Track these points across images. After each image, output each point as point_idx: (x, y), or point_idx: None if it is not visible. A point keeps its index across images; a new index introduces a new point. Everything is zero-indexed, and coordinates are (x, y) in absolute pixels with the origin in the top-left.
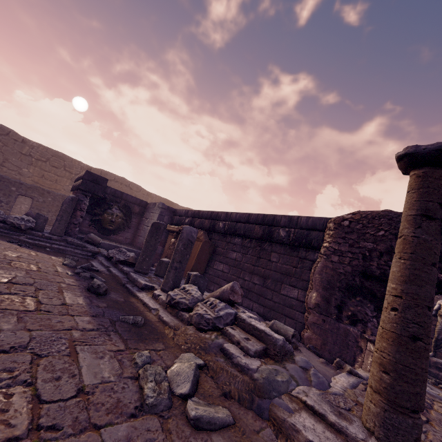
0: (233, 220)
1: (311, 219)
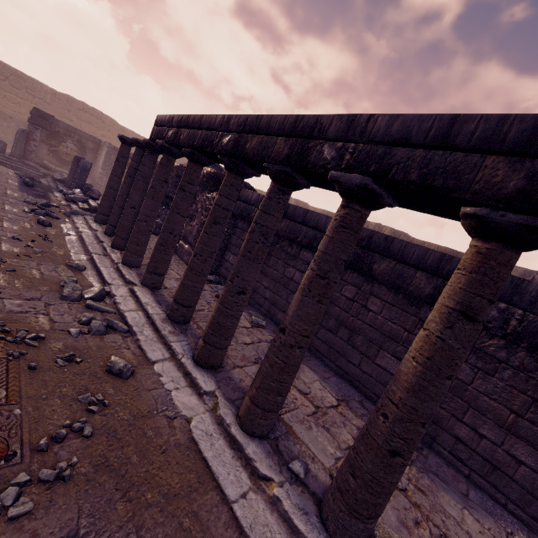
0: None
1: None
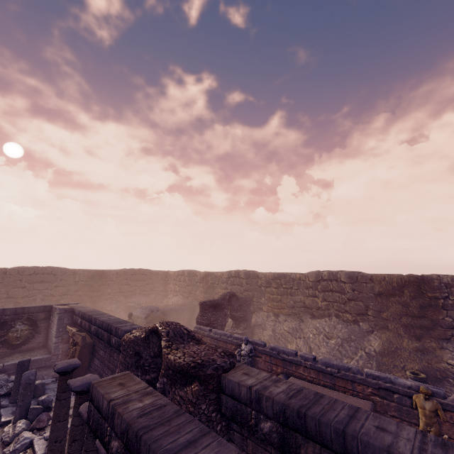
0: (97, 326)
1: (122, 332)
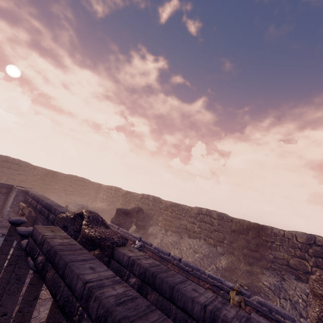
0: (42, 205)
1: (59, 212)
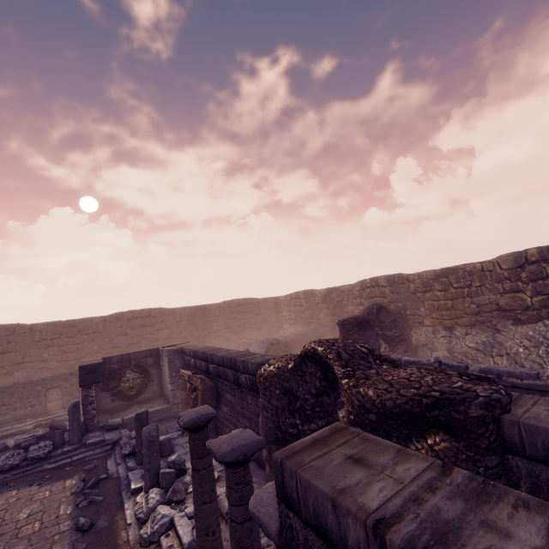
0: (216, 364)
1: (253, 366)
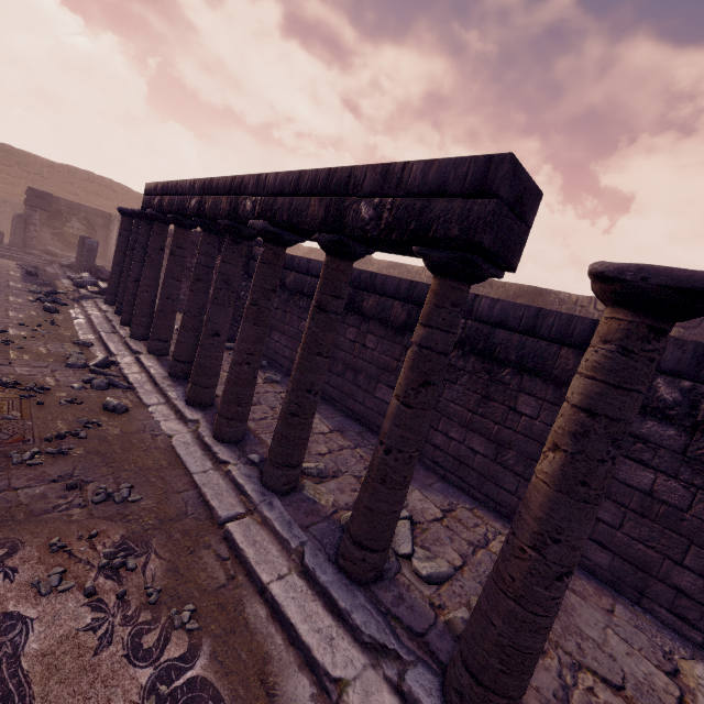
0: None
1: None
